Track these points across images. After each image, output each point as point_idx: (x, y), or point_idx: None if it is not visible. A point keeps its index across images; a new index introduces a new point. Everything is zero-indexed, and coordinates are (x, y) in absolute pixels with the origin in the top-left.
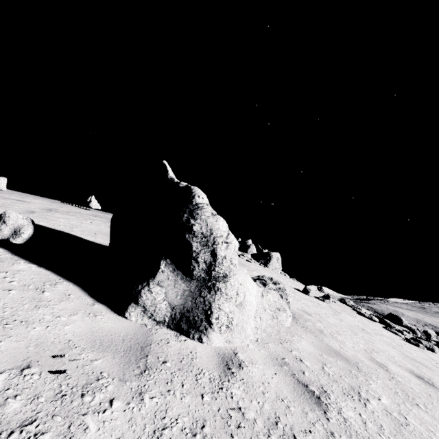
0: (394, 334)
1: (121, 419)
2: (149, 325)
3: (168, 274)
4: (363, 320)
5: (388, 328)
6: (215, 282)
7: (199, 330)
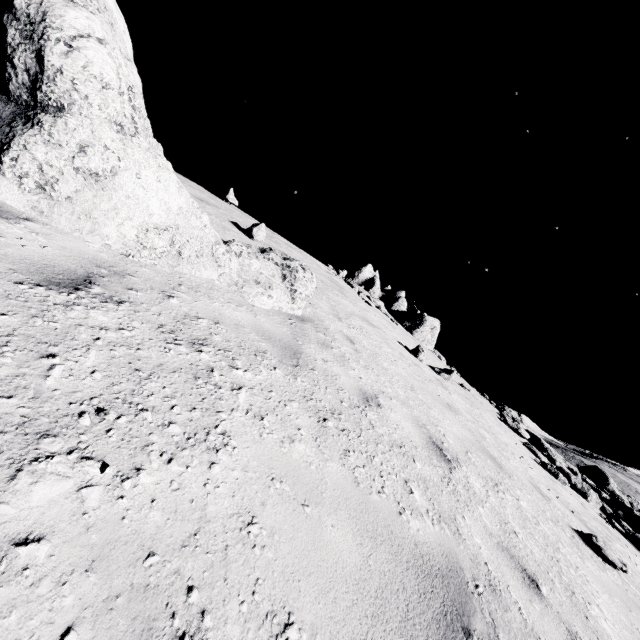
0: (532, 454)
1: None
2: None
3: None
4: (489, 418)
5: (529, 446)
6: (40, 112)
7: None
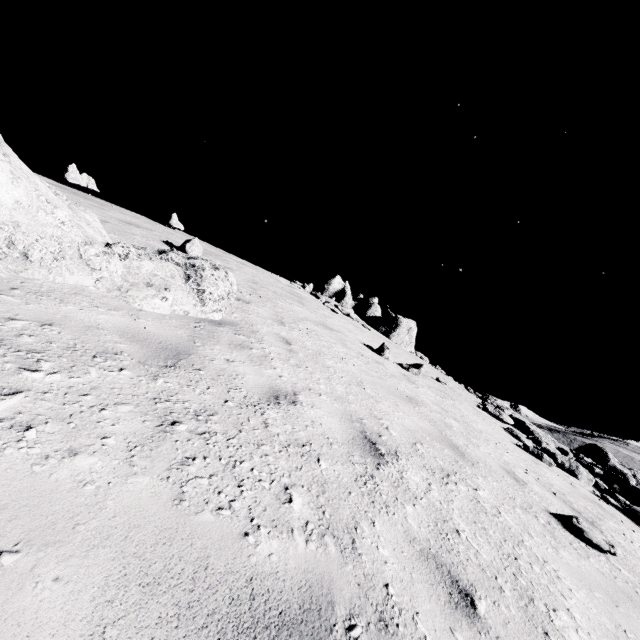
0: (514, 438)
1: None
2: None
3: None
4: (465, 408)
5: (511, 430)
6: None
7: None
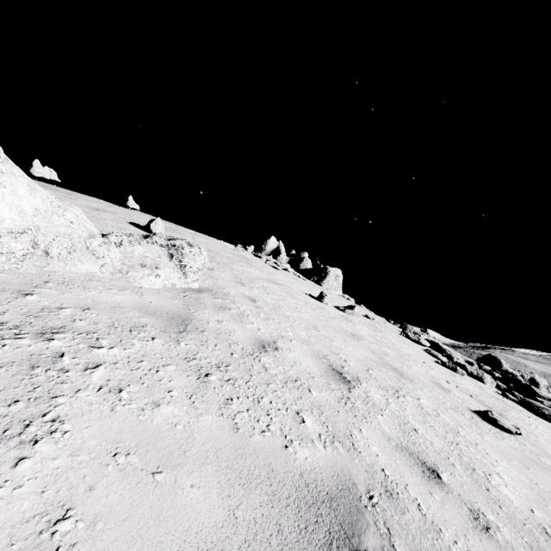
0: (433, 357)
1: None
2: None
3: None
4: (392, 337)
5: (429, 351)
6: None
7: None
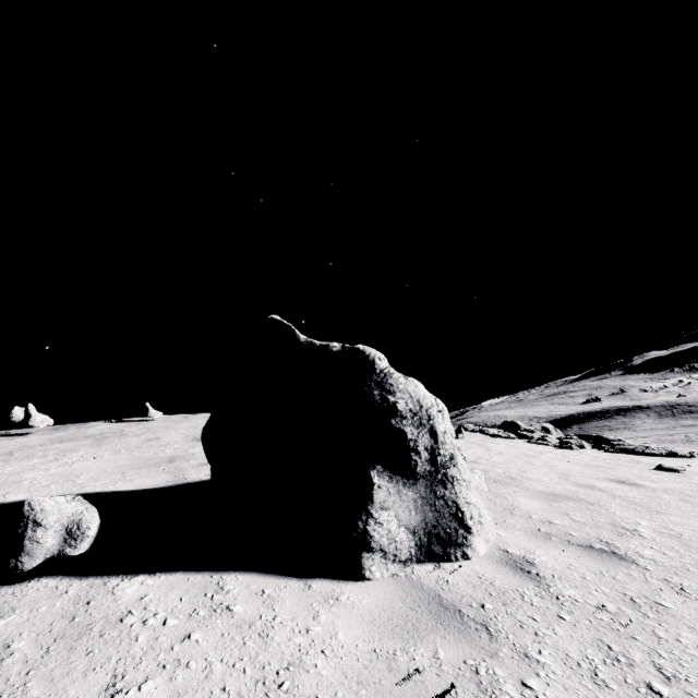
0: (542, 445)
1: (560, 695)
2: (398, 573)
3: (386, 487)
4: (508, 443)
5: (533, 441)
6: (444, 471)
7: (458, 545)
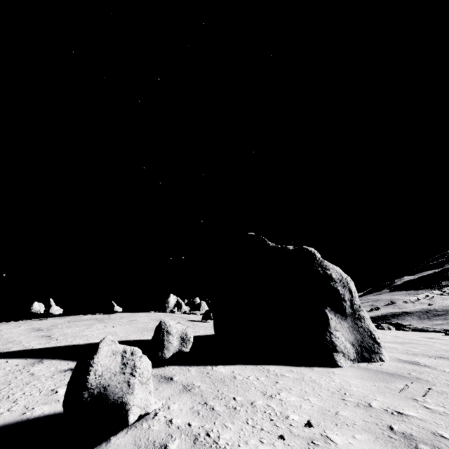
0: None
1: None
2: (352, 365)
3: (334, 319)
4: None
5: None
6: (358, 313)
7: (376, 353)
